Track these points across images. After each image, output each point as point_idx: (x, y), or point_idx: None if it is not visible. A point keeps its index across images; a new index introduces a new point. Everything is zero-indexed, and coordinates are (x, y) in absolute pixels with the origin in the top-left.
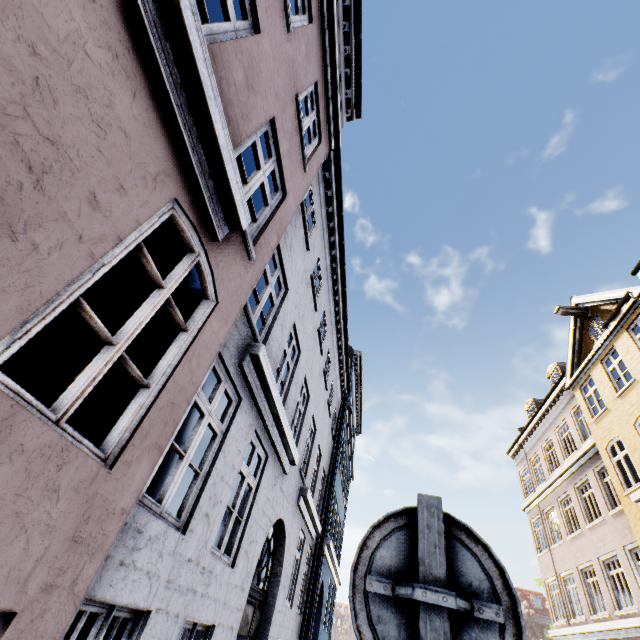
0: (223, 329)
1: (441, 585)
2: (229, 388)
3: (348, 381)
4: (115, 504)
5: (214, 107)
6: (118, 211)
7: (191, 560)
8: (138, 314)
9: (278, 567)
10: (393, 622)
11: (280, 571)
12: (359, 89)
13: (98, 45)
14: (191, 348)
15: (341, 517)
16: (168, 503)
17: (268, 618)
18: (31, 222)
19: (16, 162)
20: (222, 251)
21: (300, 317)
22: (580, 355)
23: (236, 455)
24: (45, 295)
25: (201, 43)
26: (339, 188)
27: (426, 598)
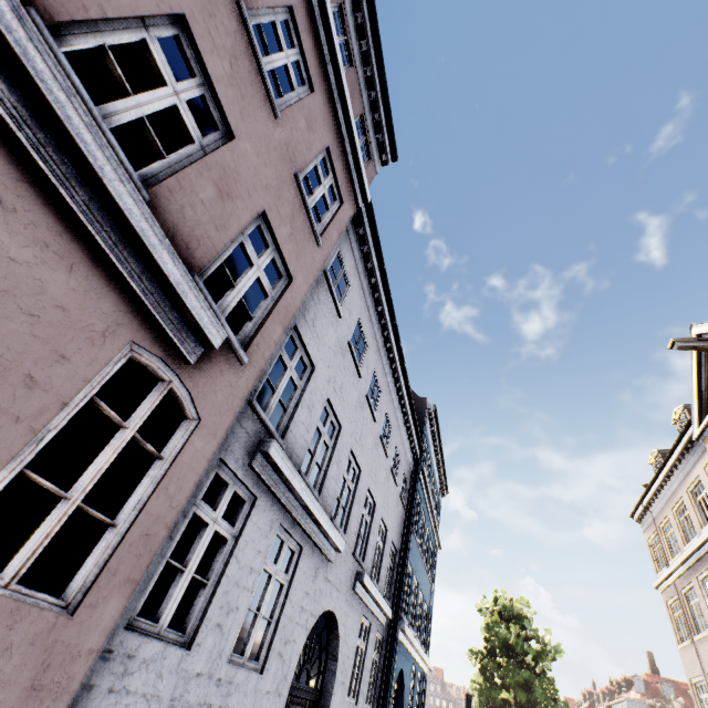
0: (211, 444)
1: None
2: (240, 489)
3: (419, 441)
4: (80, 646)
5: (160, 251)
6: (60, 380)
7: (201, 674)
8: (98, 461)
9: (333, 662)
10: None
11: (335, 666)
12: (391, 131)
13: (24, 246)
14: (167, 475)
15: (426, 593)
16: (168, 621)
17: None
18: None
19: None
20: (201, 369)
21: (336, 390)
22: None
23: (254, 556)
24: None
25: (136, 202)
26: (376, 242)
27: None
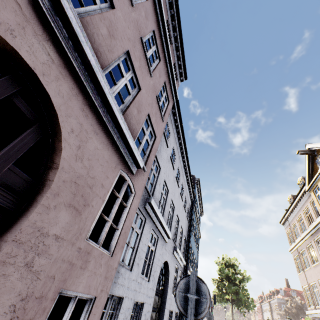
0: (138, 201)
1: (194, 293)
2: (141, 216)
3: (193, 194)
4: (113, 266)
5: (129, 139)
6: (107, 184)
7: (134, 280)
8: (114, 208)
9: (167, 280)
10: (184, 301)
11: (168, 282)
12: (185, 68)
13: (100, 144)
14: (129, 212)
15: (196, 256)
16: (125, 261)
17: (164, 301)
18: (91, 200)
19: (88, 188)
20: (135, 175)
21: (167, 176)
22: (312, 174)
23: (146, 240)
24: (95, 216)
25: (124, 124)
26: (179, 114)
27: (190, 296)
